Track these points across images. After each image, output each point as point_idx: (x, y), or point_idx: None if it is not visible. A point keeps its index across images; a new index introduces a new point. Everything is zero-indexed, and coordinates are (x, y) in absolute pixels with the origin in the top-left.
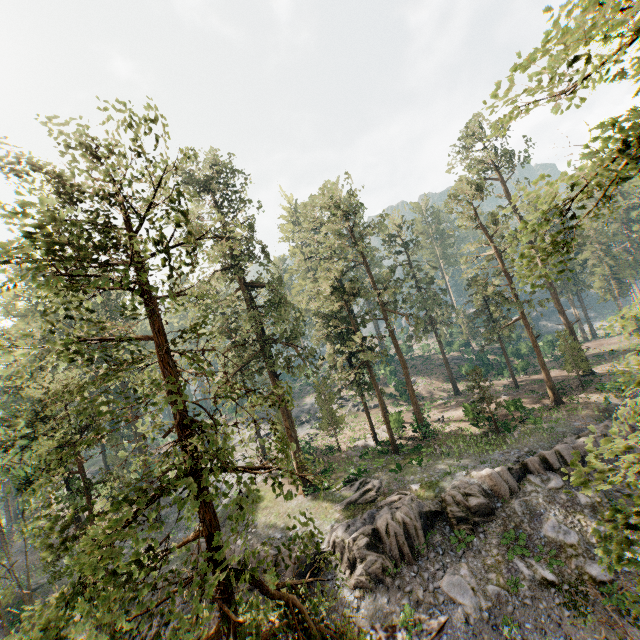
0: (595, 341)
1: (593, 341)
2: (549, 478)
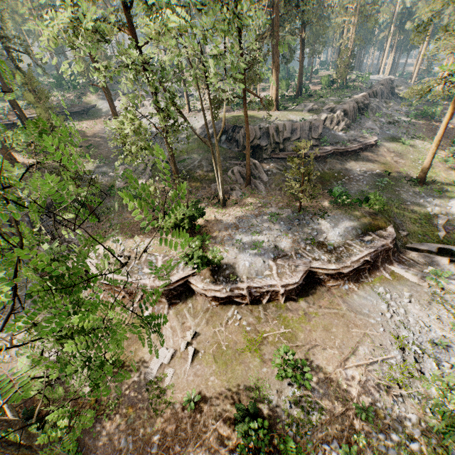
0: None
1: None
2: (375, 99)
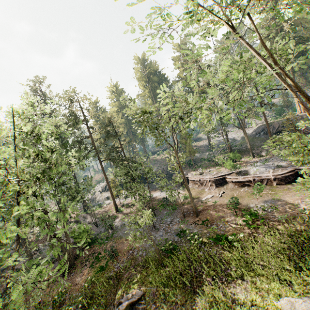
0: None
1: None
2: None
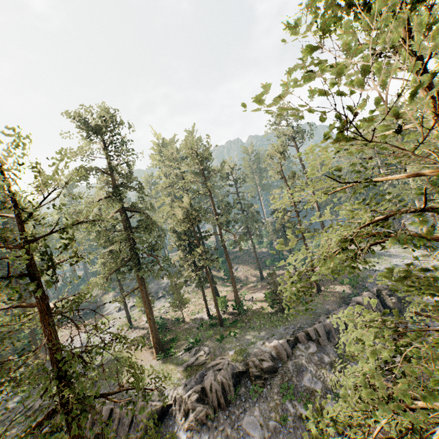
0: None
1: None
2: (309, 346)
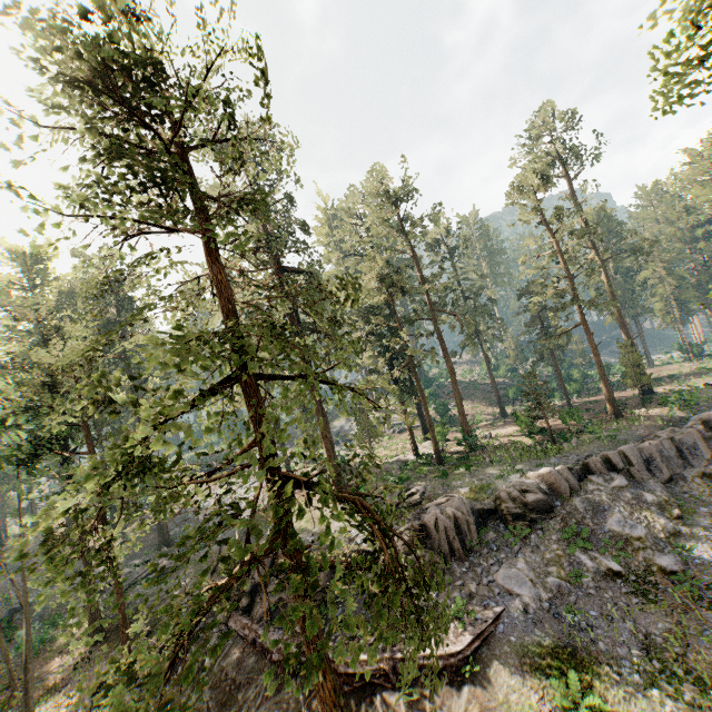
0: (652, 368)
1: (650, 369)
2: (612, 478)
